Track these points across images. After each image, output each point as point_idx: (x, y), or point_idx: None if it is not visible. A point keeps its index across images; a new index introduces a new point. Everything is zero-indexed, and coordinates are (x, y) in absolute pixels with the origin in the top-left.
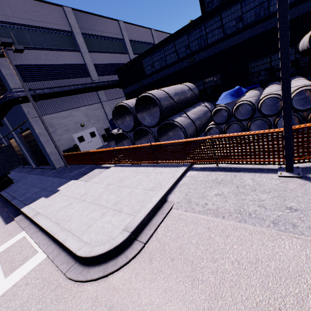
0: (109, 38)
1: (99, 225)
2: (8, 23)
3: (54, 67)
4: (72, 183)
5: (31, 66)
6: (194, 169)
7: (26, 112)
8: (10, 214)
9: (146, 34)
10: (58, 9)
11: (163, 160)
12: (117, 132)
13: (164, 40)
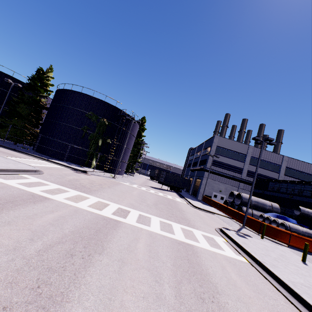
0: (269, 162)
1: (199, 206)
2: (222, 147)
3: (226, 164)
4: (199, 202)
5: (218, 161)
6: (230, 219)
7: (205, 174)
8: (181, 197)
9: (309, 167)
10: (246, 145)
11: (227, 213)
12: (226, 200)
13: (283, 180)
